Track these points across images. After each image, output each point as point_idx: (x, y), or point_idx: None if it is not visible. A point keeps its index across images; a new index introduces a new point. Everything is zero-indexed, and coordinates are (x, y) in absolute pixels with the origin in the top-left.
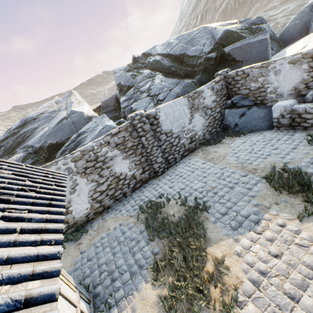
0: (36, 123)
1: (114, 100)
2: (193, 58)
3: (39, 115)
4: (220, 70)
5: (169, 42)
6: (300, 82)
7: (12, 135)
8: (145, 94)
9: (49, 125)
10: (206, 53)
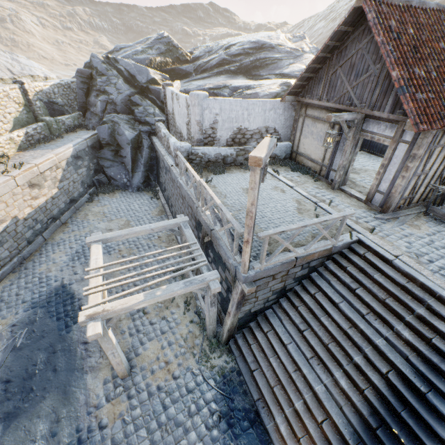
0: (277, 54)
1: None
2: None
3: (277, 46)
4: None
5: None
6: None
7: (245, 54)
8: None
9: (299, 63)
10: None
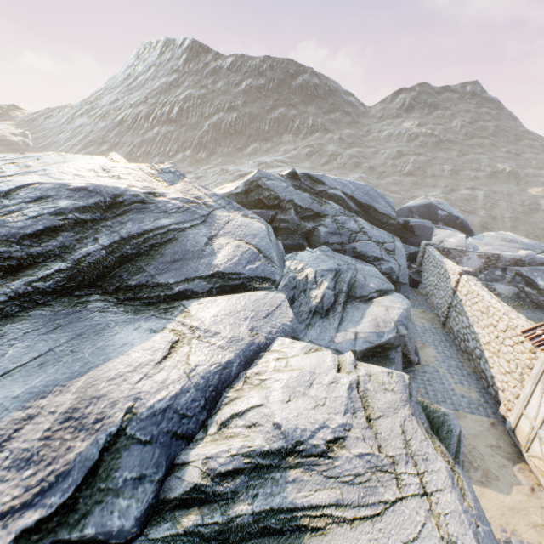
0: (164, 217)
1: (268, 219)
2: (383, 216)
3: (150, 196)
4: (402, 236)
5: (342, 181)
6: (478, 268)
7: (73, 226)
8: (363, 236)
9: (225, 234)
10: (396, 217)
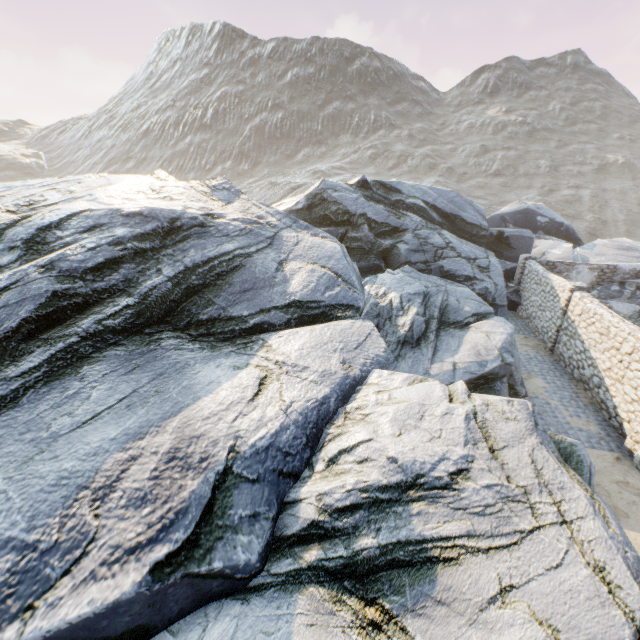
0: (227, 242)
1: (338, 238)
2: (472, 227)
3: (208, 218)
4: (496, 250)
5: (421, 188)
6: (589, 284)
7: (133, 256)
8: (450, 252)
9: (296, 258)
10: (488, 228)
